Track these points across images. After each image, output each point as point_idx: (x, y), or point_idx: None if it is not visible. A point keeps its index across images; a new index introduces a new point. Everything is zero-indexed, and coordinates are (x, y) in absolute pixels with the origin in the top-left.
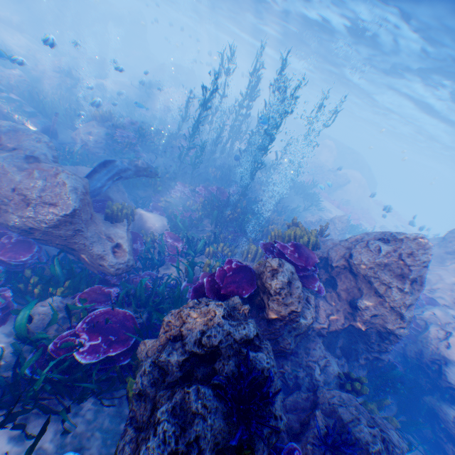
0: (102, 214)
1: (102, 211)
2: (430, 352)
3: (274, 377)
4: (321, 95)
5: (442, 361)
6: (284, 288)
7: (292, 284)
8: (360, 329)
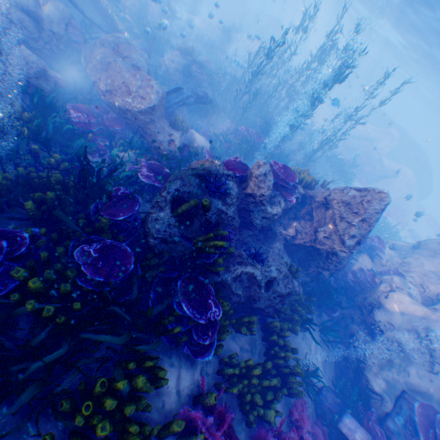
0: (166, 121)
1: (167, 120)
2: (370, 297)
3: (228, 177)
4: (385, 72)
5: (375, 304)
6: (261, 177)
7: (267, 178)
8: (315, 249)
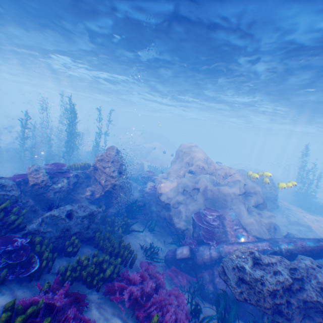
0: None
1: None
2: (157, 194)
3: None
4: (98, 109)
5: (160, 195)
6: (34, 172)
7: (40, 170)
8: (109, 191)
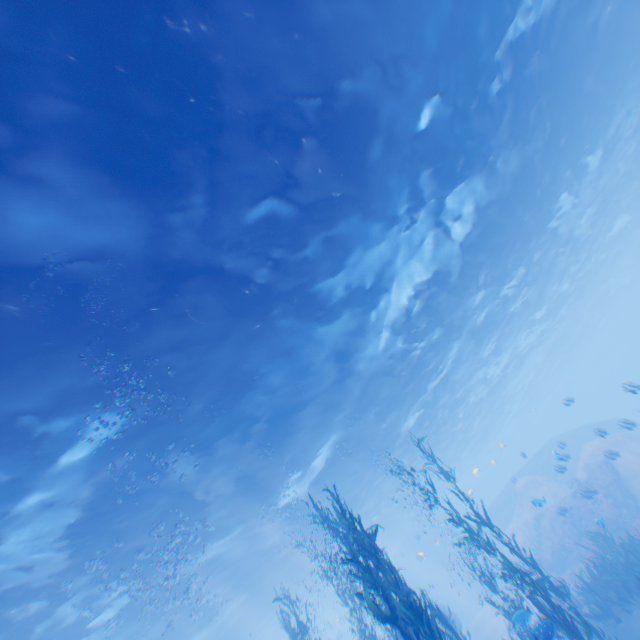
0: None
1: None
2: None
3: None
4: (392, 469)
5: None
6: None
7: None
8: None
